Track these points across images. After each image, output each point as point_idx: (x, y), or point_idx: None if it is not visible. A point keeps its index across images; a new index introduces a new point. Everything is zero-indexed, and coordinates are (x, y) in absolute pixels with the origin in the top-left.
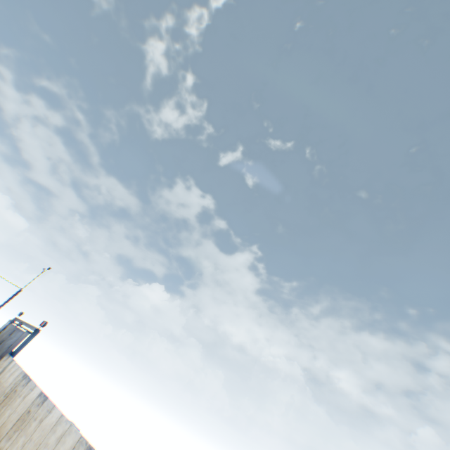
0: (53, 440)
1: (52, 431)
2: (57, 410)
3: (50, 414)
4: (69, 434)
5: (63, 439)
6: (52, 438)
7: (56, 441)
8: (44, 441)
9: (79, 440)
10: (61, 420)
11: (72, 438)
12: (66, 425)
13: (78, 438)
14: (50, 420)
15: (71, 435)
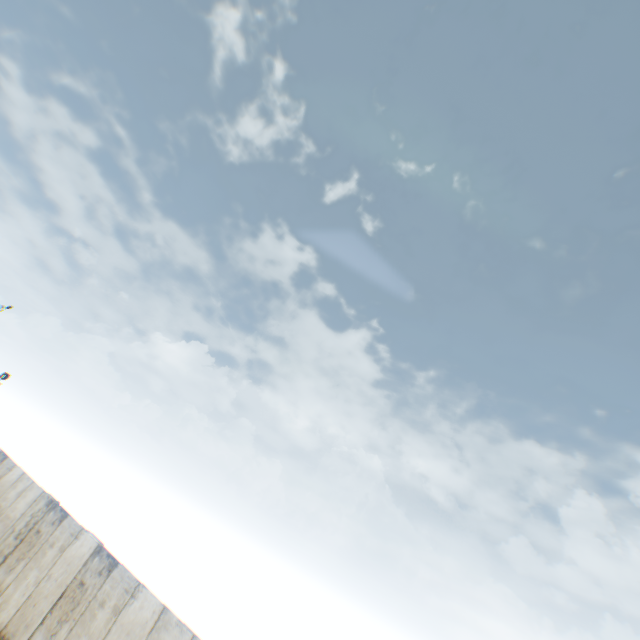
0: (13, 495)
1: (13, 487)
2: (19, 469)
3: (12, 472)
4: (31, 490)
5: (25, 494)
6: (13, 493)
7: (17, 496)
8: (4, 496)
9: (41, 495)
10: (23, 478)
11: (34, 493)
12: (29, 482)
13: (41, 493)
14: (11, 478)
15: (33, 491)
